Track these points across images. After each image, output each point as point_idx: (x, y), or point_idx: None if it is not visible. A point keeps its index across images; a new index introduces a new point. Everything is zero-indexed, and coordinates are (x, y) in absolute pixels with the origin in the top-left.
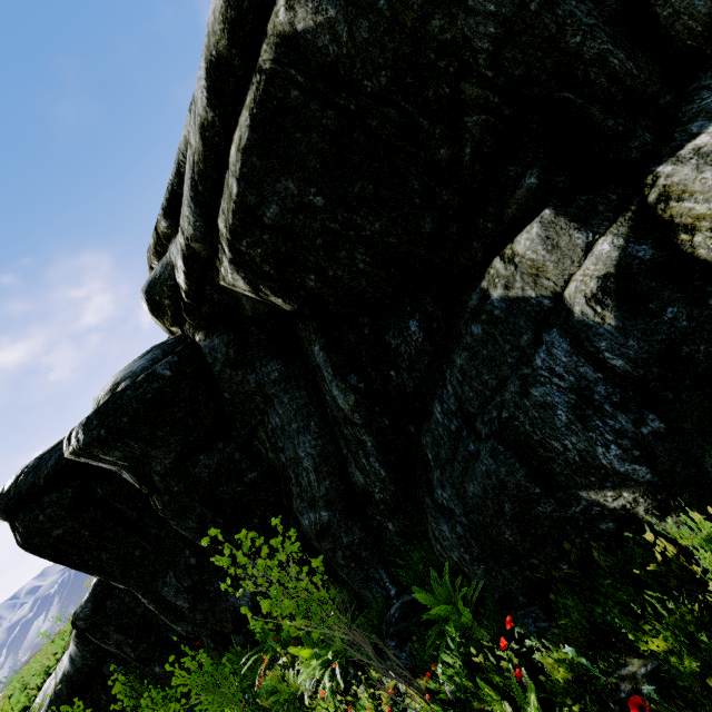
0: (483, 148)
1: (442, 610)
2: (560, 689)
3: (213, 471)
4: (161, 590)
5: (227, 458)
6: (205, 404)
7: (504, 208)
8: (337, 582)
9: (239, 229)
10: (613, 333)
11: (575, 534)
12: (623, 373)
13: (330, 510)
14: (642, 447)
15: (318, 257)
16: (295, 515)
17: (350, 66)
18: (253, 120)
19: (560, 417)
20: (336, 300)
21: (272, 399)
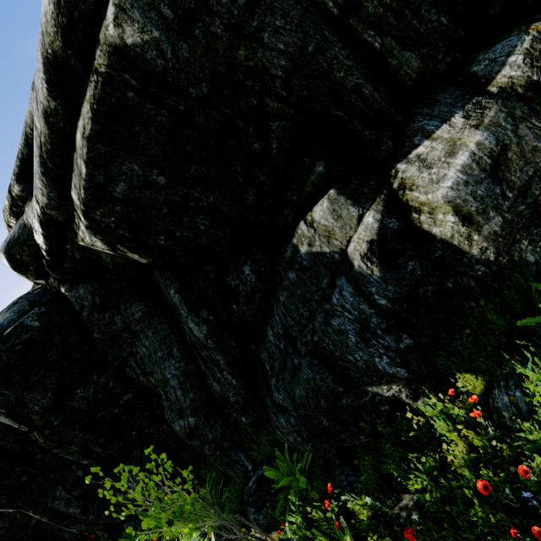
0: (285, 144)
1: (285, 481)
2: (365, 525)
3: (90, 401)
4: (52, 504)
5: (102, 388)
6: (76, 345)
7: (304, 186)
8: (207, 465)
9: (92, 202)
10: (379, 281)
11: (367, 415)
12: (386, 309)
13: (196, 415)
14: (401, 356)
15: (166, 222)
16: (168, 422)
17: (177, 76)
18: (94, 114)
19: (351, 339)
20: (185, 254)
21: (138, 334)
